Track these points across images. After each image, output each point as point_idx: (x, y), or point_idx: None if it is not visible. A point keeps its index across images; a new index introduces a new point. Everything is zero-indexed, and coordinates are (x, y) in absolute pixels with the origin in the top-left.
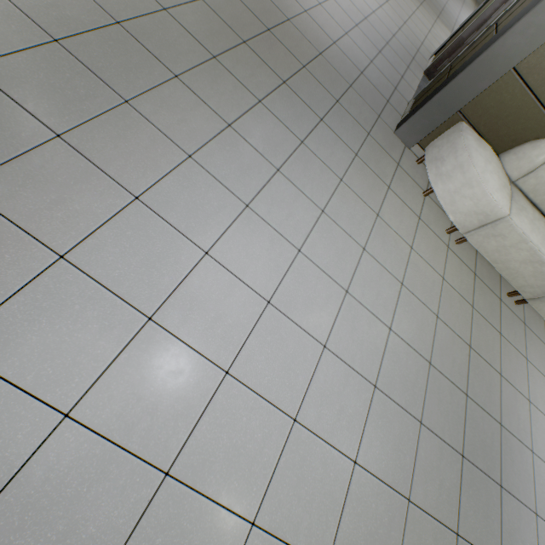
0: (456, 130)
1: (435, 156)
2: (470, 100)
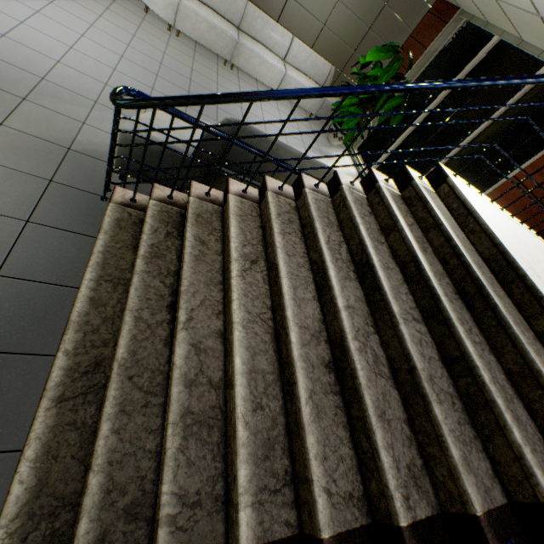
0: None
1: None
2: None
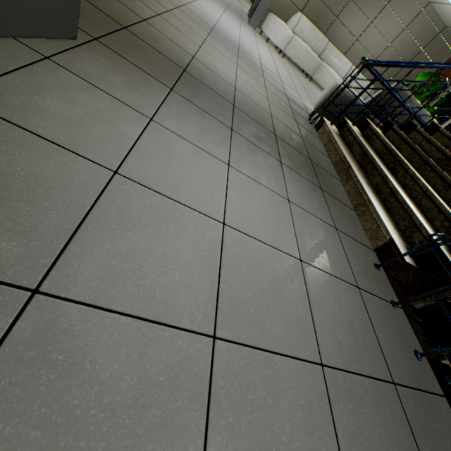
0: (269, 16)
1: (265, 26)
2: (270, 4)
